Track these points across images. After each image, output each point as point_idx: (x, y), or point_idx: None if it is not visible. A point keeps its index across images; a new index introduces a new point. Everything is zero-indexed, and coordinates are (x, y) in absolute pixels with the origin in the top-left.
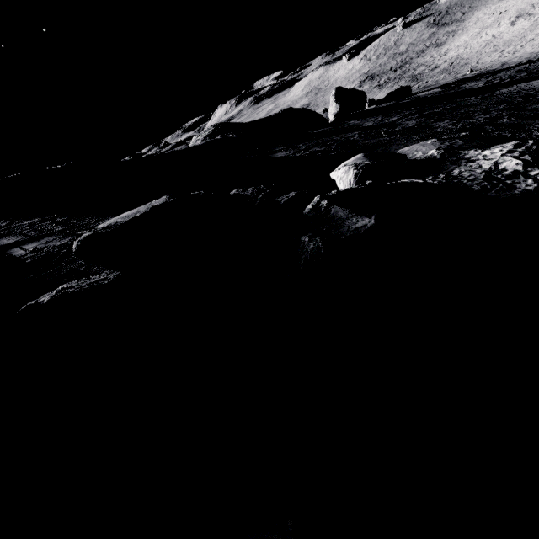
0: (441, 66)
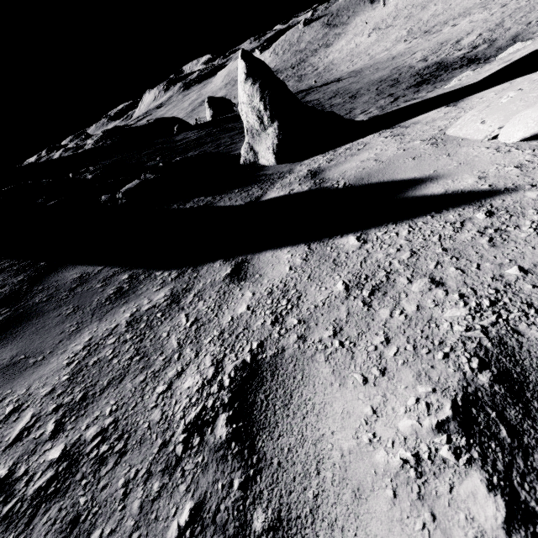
0: (319, 69)
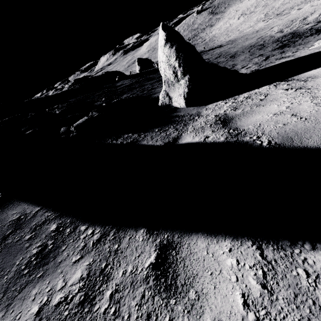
0: (206, 40)
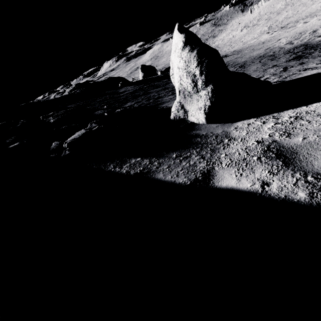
0: None
